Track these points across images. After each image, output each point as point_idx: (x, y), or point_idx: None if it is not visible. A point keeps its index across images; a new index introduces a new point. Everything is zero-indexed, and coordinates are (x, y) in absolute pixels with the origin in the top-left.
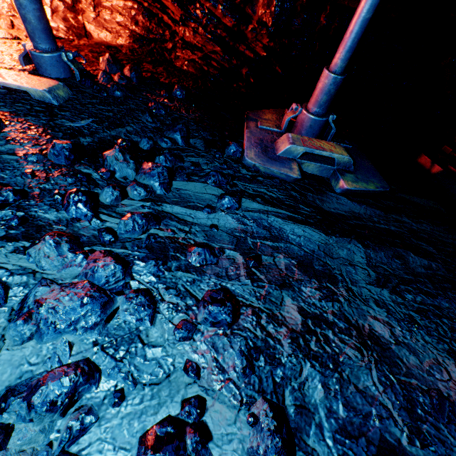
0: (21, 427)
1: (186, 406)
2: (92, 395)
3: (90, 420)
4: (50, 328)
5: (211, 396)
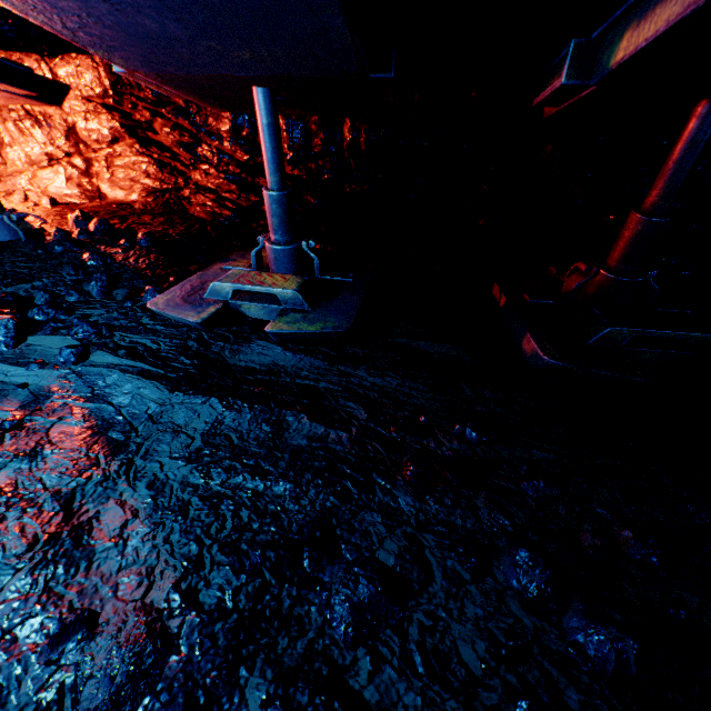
0: None
1: None
2: None
3: None
4: None
5: None
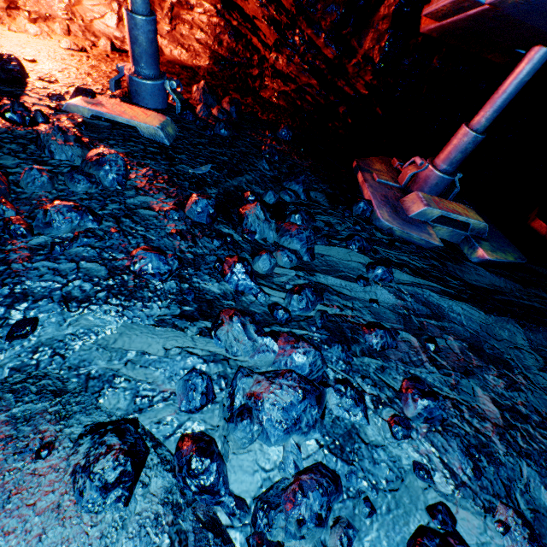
0: (291, 545)
1: (438, 514)
2: (341, 504)
3: (352, 533)
4: (276, 427)
5: (452, 502)
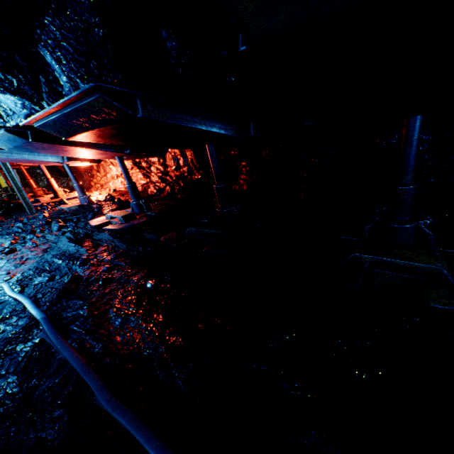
0: None
1: None
2: None
3: None
4: None
5: None
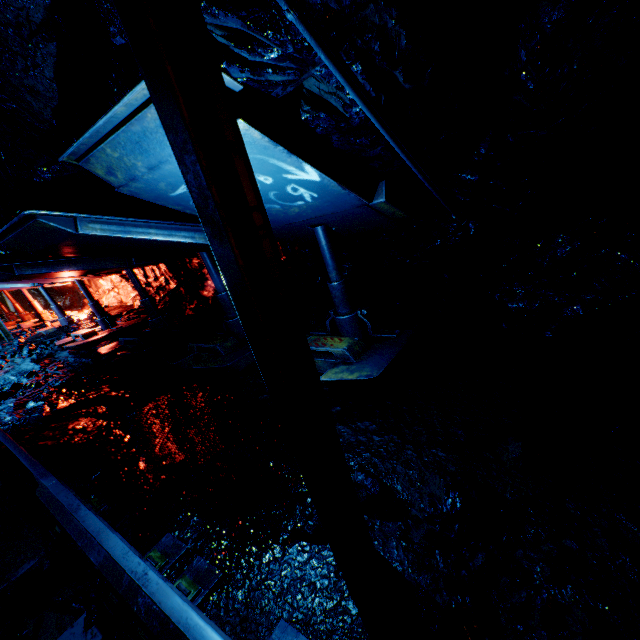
0: None
1: None
2: None
3: None
4: None
5: None
